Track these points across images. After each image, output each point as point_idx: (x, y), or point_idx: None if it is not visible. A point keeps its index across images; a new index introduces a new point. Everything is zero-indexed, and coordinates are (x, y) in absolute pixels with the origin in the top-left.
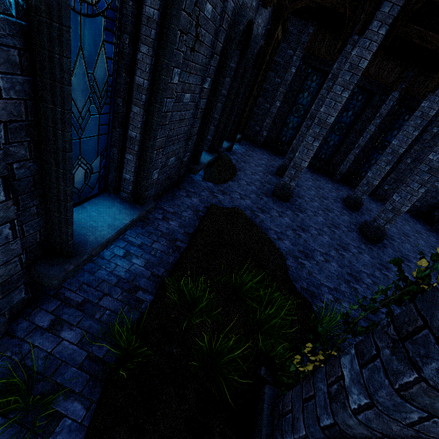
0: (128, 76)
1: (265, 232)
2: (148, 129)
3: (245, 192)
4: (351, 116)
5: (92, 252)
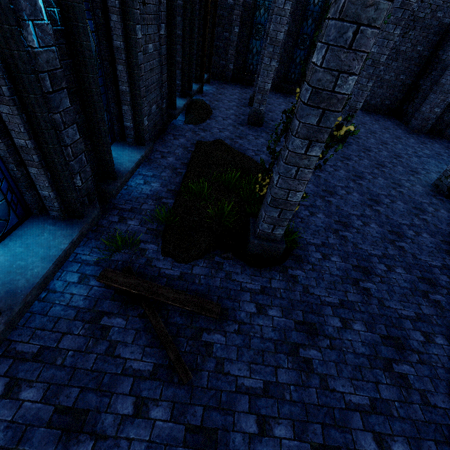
0: (107, 42)
1: (245, 152)
2: (133, 81)
3: (222, 126)
4: (311, 24)
5: (126, 176)
